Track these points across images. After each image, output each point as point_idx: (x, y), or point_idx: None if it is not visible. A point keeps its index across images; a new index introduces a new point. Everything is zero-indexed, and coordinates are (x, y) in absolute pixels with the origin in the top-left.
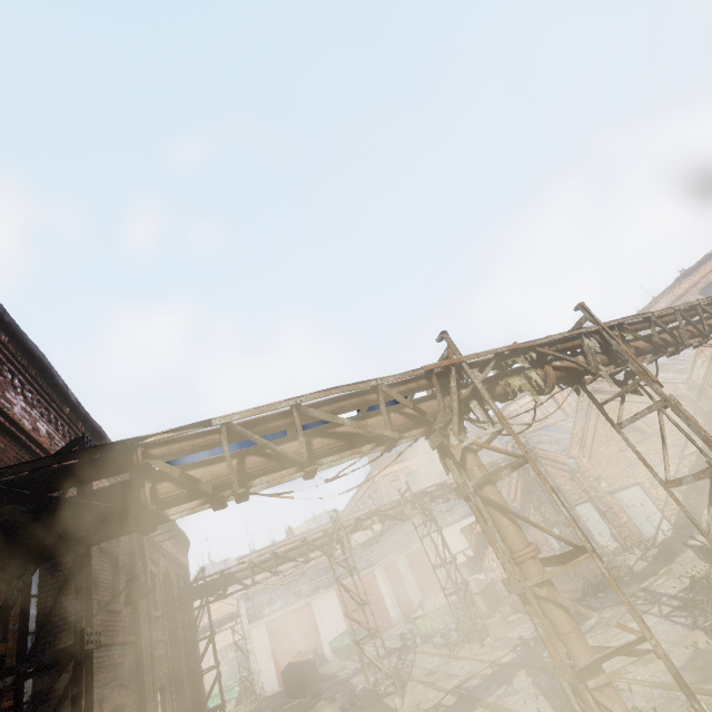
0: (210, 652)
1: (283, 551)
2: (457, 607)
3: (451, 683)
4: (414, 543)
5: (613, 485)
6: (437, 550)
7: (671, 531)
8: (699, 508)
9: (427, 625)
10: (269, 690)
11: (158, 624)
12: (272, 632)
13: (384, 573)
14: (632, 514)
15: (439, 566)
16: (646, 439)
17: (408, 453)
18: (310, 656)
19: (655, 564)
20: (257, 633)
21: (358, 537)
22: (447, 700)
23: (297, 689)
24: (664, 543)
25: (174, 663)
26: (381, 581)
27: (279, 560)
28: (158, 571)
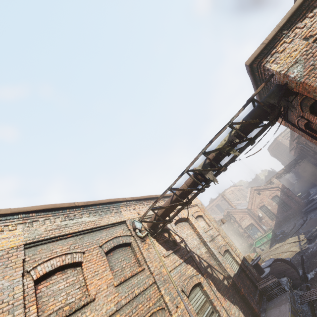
0: None
1: None
2: None
3: None
4: None
5: None
6: None
7: None
8: None
9: None
10: None
11: None
12: None
13: None
14: None
15: None
16: None
17: None
18: None
19: None
20: None
21: None
22: None
23: None
24: None
25: None
26: None
27: None
28: None
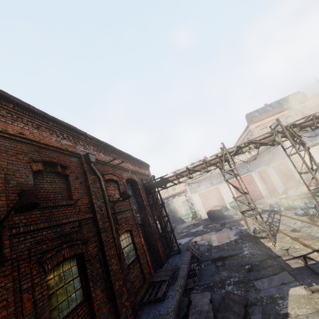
0: (180, 201)
1: (192, 167)
2: (315, 195)
3: (316, 244)
4: (279, 160)
5: None
6: (305, 162)
7: None
8: None
9: (289, 202)
10: (203, 217)
11: (123, 203)
12: (201, 197)
13: (257, 175)
14: None
15: (305, 173)
16: None
17: (273, 112)
18: (219, 208)
19: None
20: (195, 197)
21: (242, 159)
22: (315, 256)
23: (214, 219)
24: None
25: (144, 215)
26: (255, 178)
27: (190, 171)
28: (121, 178)
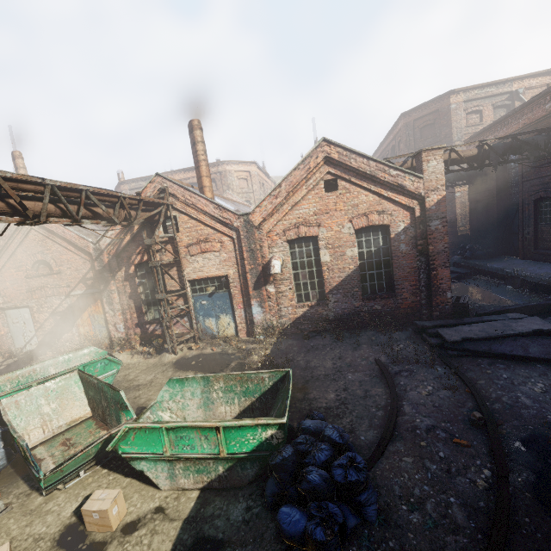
0: None
1: None
2: None
3: None
4: None
5: (8, 303)
6: None
7: (37, 345)
8: (61, 334)
9: None
10: None
11: None
12: None
13: None
14: (14, 329)
15: None
16: (51, 275)
17: None
18: None
19: (2, 373)
20: None
21: None
22: None
23: None
24: (28, 353)
25: None
26: None
27: None
28: None
